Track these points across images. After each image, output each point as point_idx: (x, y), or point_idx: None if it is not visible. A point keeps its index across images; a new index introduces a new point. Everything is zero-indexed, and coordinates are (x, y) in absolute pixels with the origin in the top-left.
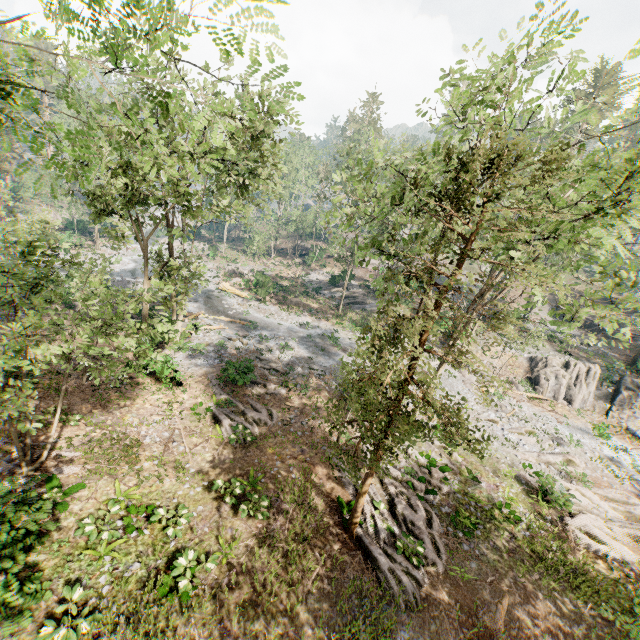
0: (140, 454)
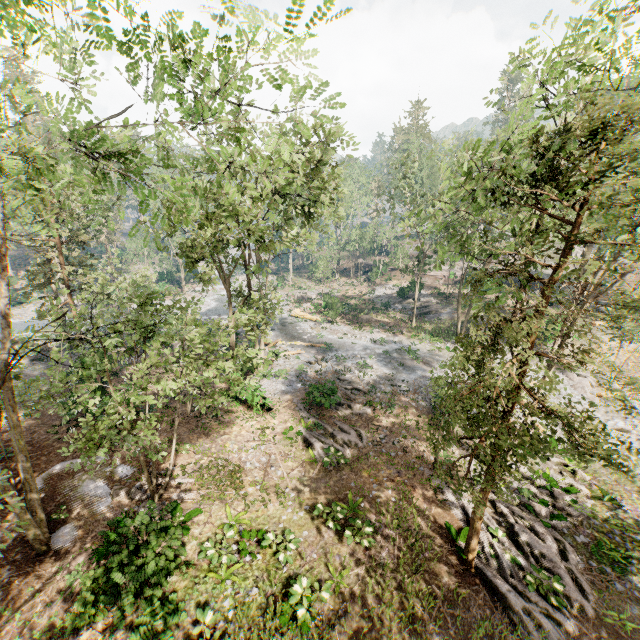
0: (243, 479)
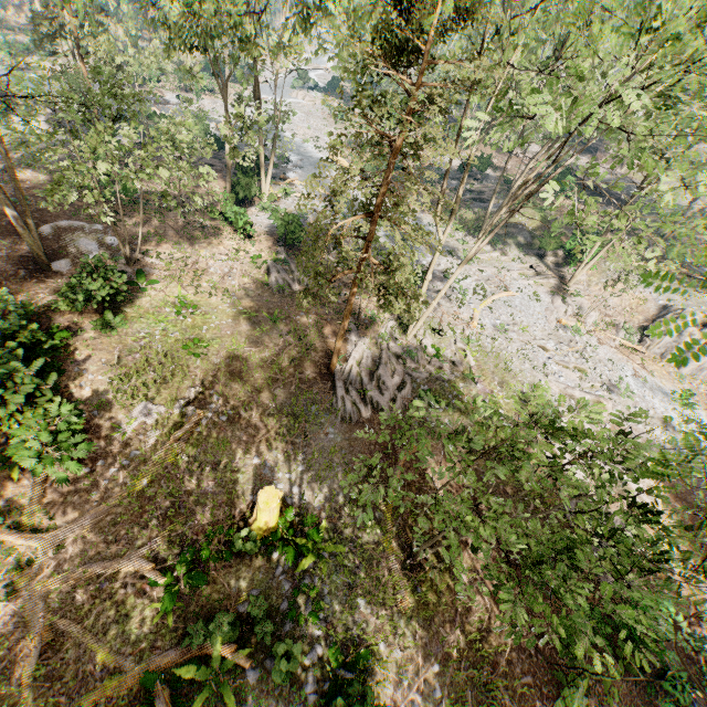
0: (203, 277)
